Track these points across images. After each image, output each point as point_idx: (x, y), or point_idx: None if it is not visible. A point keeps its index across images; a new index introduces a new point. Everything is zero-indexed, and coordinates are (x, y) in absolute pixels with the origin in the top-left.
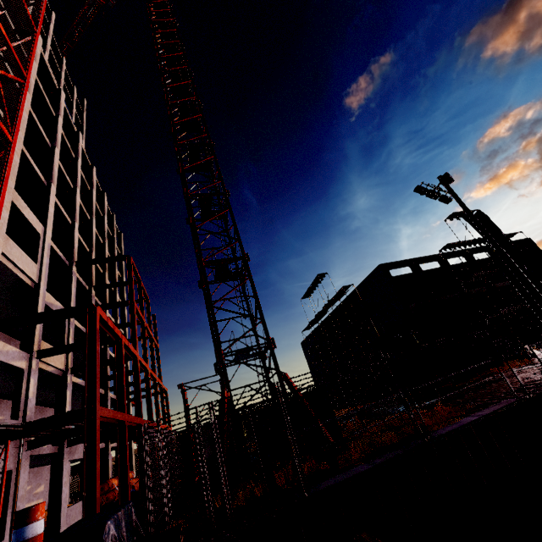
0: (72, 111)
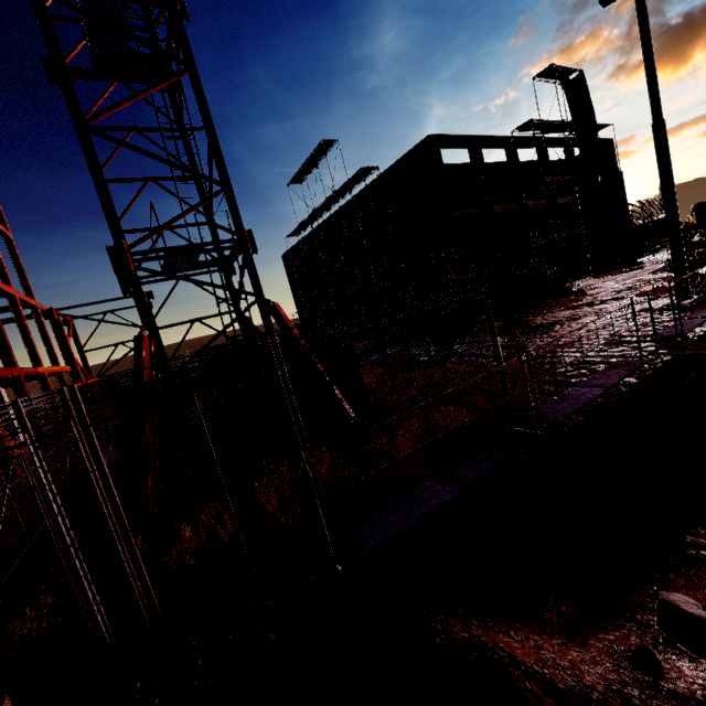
0: None
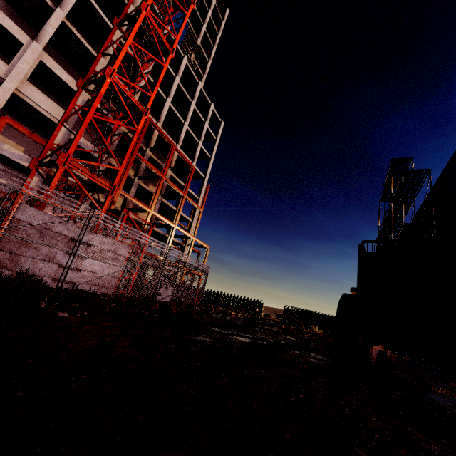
0: (205, 20)
